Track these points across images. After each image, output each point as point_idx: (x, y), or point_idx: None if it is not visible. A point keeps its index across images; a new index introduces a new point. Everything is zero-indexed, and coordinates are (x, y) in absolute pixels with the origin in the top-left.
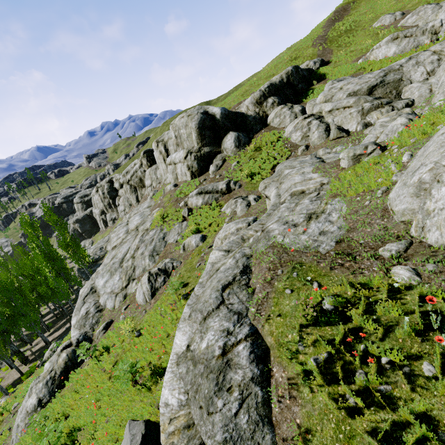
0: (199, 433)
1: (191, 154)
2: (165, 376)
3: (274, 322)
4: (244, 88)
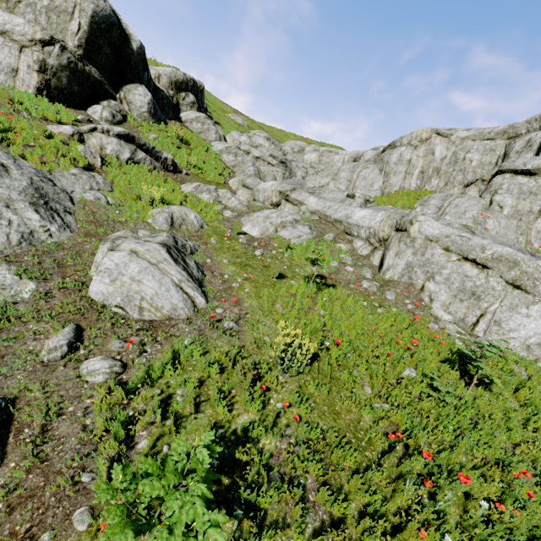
0: None
1: (64, 49)
2: None
3: None
4: None
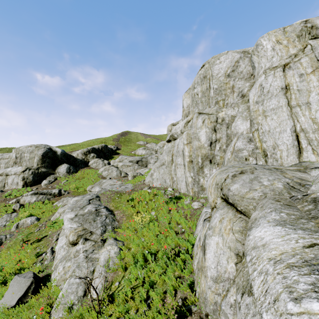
0: (89, 230)
1: (30, 169)
2: (66, 223)
3: (114, 203)
4: (73, 146)
